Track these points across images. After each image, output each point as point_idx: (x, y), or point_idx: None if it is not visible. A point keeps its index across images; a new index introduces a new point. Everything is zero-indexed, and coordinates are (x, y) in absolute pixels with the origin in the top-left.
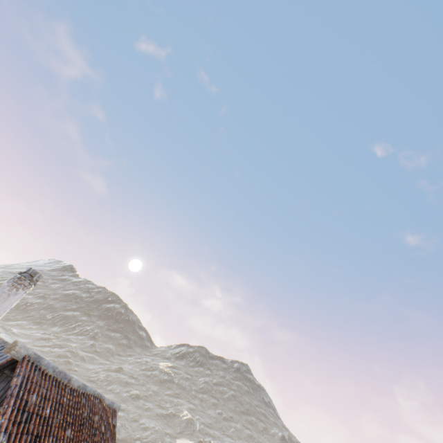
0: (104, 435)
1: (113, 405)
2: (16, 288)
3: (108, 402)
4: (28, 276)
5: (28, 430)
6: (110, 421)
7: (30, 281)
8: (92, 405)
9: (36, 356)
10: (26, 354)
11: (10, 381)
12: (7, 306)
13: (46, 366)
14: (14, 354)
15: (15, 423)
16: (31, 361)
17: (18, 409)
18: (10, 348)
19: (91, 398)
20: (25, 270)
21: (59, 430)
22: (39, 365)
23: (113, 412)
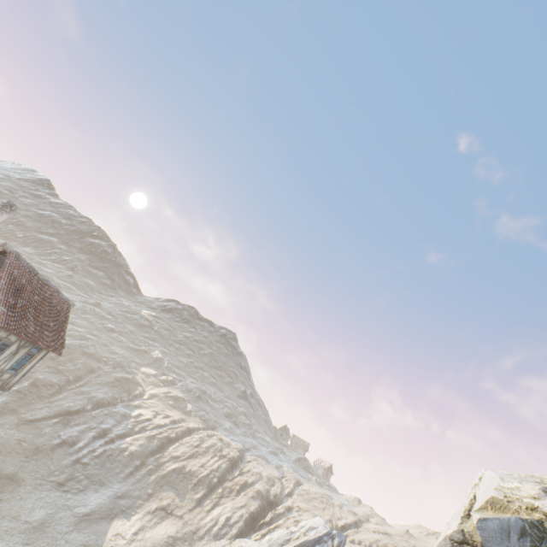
0: (60, 312)
1: (69, 301)
2: (2, 212)
3: (65, 297)
4: (9, 206)
5: (14, 284)
6: (65, 308)
7: (10, 209)
8: (52, 293)
9: (17, 253)
10: (12, 250)
11: (4, 261)
12: None
13: (23, 261)
14: (6, 248)
15: (8, 279)
16: (15, 255)
17: (9, 274)
18: (4, 245)
19: (52, 289)
20: (7, 202)
21: (30, 293)
22: (19, 259)
23: (69, 305)
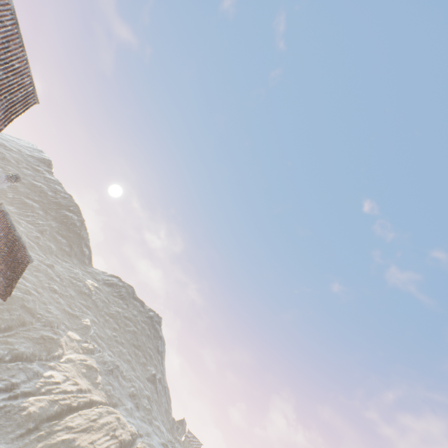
0: (19, 264)
1: (30, 258)
2: (8, 181)
3: (28, 254)
4: (15, 178)
5: None
6: (25, 262)
7: (15, 180)
8: (20, 248)
9: (7, 212)
10: (4, 209)
11: None
12: (1, 187)
13: (9, 219)
14: (0, 207)
15: None
16: (4, 213)
17: None
18: None
19: (21, 245)
20: (15, 175)
21: (3, 244)
22: (6, 217)
23: (29, 260)
